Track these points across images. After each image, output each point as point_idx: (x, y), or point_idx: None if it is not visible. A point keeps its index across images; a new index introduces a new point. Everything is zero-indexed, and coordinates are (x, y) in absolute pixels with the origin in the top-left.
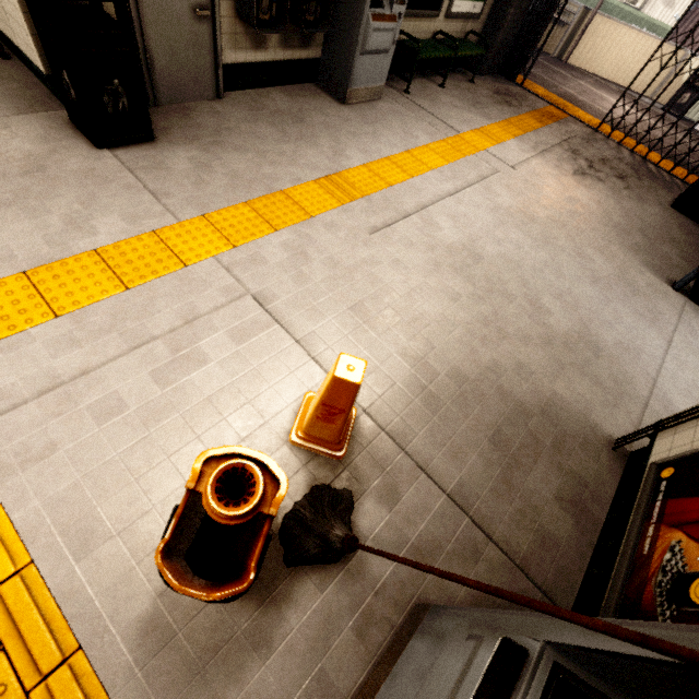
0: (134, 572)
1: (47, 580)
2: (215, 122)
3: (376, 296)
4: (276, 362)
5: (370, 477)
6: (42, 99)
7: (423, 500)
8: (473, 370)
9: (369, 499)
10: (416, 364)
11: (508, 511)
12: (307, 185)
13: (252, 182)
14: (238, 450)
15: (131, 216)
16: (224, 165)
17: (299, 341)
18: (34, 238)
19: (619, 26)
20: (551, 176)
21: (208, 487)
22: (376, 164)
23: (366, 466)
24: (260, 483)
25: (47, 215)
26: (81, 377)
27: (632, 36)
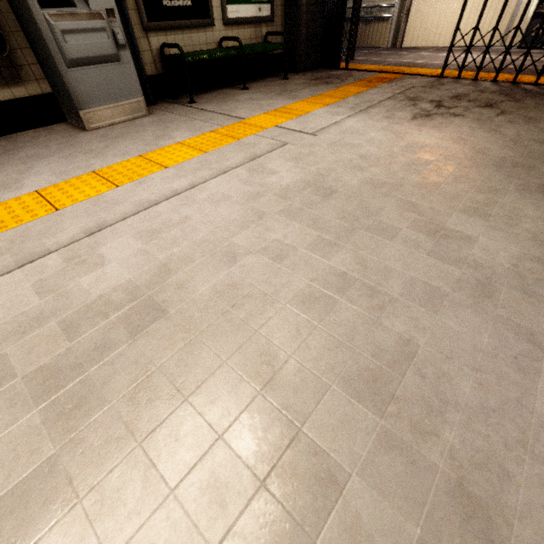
0: None
1: None
2: None
3: None
4: None
5: None
6: None
7: None
8: None
9: None
10: None
11: None
12: None
13: None
14: None
15: None
16: None
17: None
18: None
19: None
20: (375, 129)
21: None
22: (63, 184)
23: None
24: None
25: None
26: None
27: (458, 1)
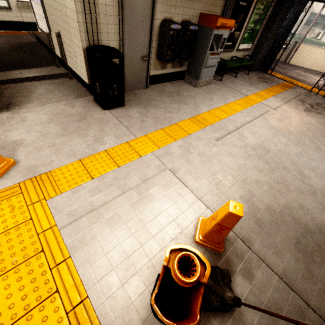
0: (131, 307)
1: (94, 307)
2: (146, 97)
3: (223, 169)
4: (183, 201)
5: (237, 263)
6: (83, 92)
7: (266, 279)
8: (277, 207)
9: (238, 276)
10: (248, 203)
11: (314, 289)
12: (185, 120)
13: (163, 120)
14: (184, 246)
15: (118, 136)
16: (151, 114)
17: (192, 191)
18: (83, 146)
19: (313, 47)
20: (293, 112)
21: (175, 266)
22: (213, 110)
23: (233, 257)
24: (198, 265)
25: (87, 136)
26: (103, 206)
27: (320, 51)
